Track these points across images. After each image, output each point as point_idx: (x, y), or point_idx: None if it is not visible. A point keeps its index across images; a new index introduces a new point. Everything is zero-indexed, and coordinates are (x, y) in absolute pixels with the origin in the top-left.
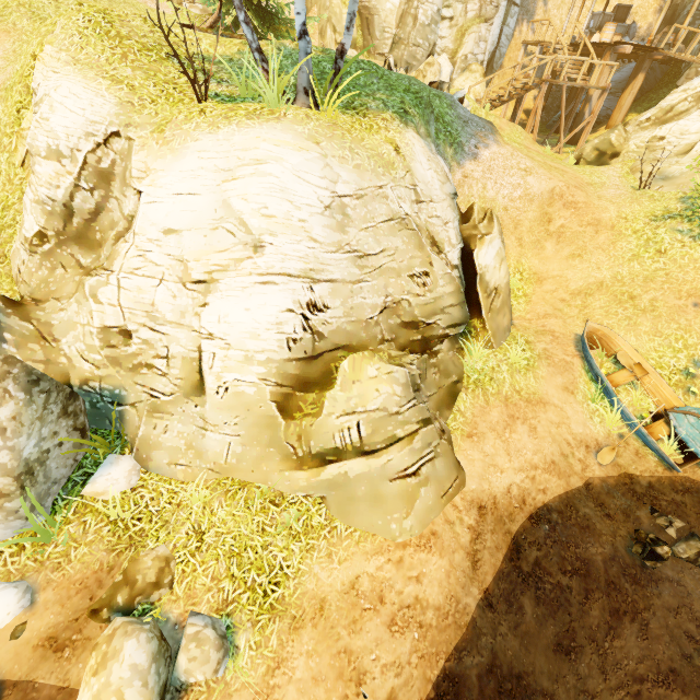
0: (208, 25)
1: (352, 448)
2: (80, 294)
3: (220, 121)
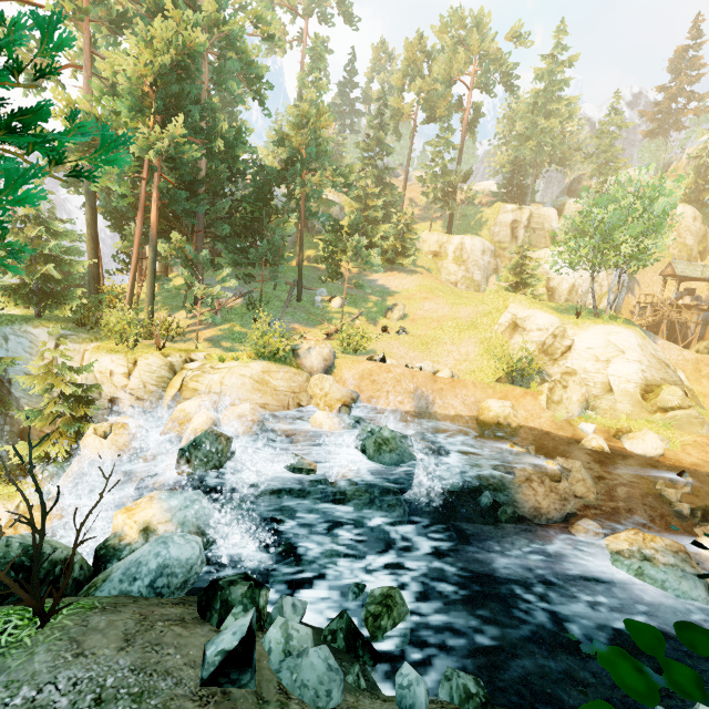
0: None
1: (676, 407)
2: (557, 365)
3: (596, 323)
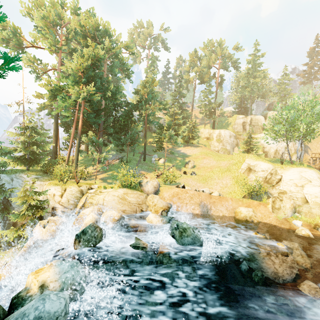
0: None
1: None
2: (275, 188)
3: (293, 167)
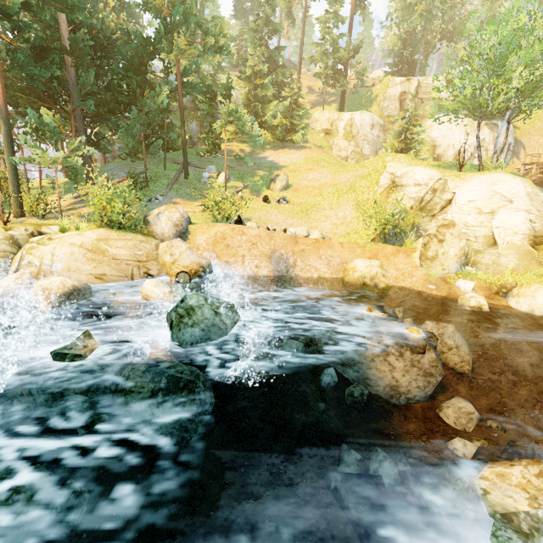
0: None
1: None
2: (435, 220)
3: (481, 173)
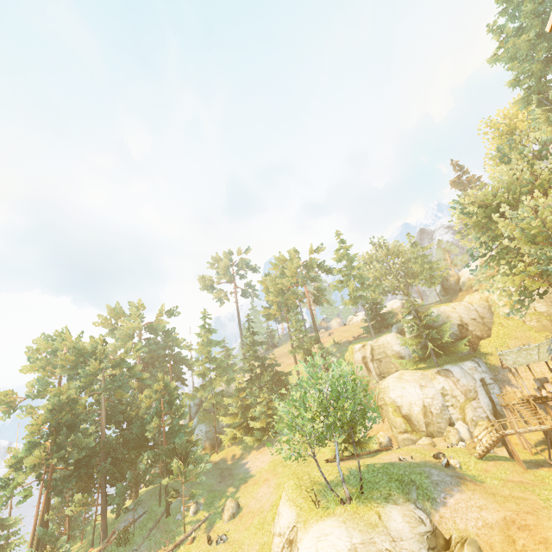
0: (333, 457)
1: None
2: None
3: (319, 519)
